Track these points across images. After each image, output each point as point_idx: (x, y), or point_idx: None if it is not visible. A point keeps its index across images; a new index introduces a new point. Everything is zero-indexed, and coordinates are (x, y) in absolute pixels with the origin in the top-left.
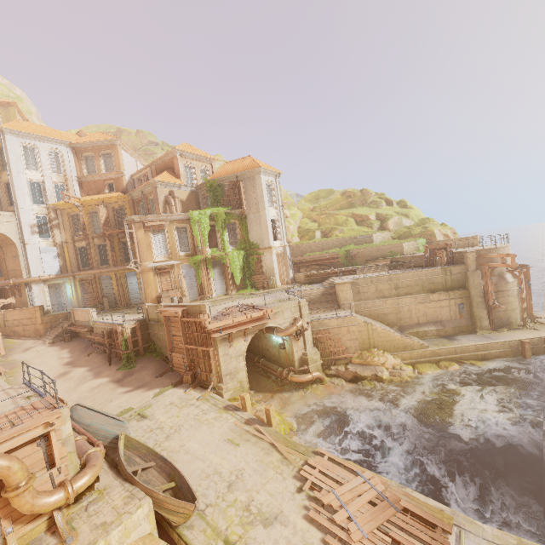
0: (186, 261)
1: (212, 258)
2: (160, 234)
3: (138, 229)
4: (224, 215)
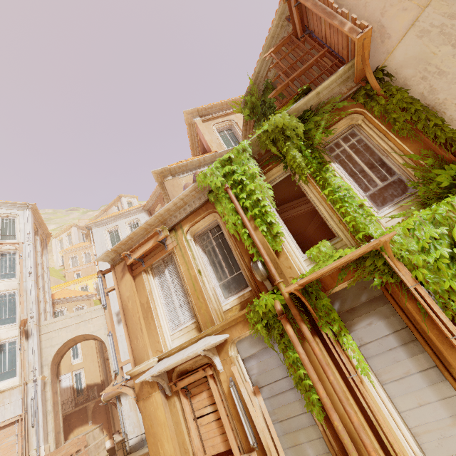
0: (240, 328)
1: (325, 284)
2: (168, 270)
3: (121, 278)
4: (296, 124)
